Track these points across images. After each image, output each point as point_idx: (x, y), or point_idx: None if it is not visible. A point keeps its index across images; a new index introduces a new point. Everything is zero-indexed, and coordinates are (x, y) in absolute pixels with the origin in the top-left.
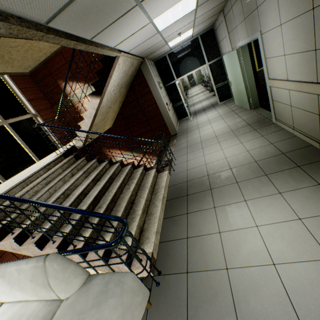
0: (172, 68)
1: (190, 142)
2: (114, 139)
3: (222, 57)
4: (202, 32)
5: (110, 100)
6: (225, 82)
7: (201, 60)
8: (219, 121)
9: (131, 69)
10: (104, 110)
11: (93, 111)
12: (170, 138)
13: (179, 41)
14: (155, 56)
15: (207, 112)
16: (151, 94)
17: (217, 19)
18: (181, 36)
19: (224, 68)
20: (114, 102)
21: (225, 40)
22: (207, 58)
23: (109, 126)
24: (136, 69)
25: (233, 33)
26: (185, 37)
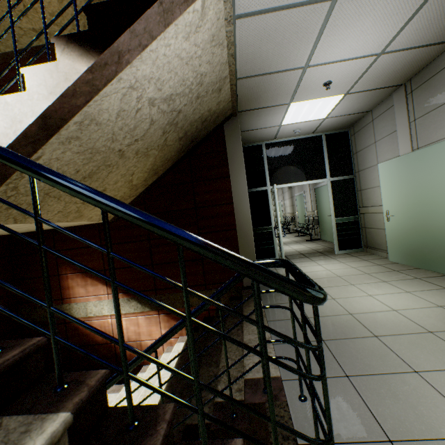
0: (267, 167)
1: (323, 324)
2: (102, 254)
3: (355, 176)
4: (330, 130)
5: (130, 126)
6: (353, 218)
7: (319, 169)
8: (381, 285)
9: (211, 99)
10: (99, 145)
11: (44, 98)
12: (242, 291)
13: (301, 118)
14: (250, 129)
15: (316, 259)
16: (228, 181)
17: (370, 112)
18: (318, 101)
19: (356, 195)
20: (140, 153)
21: (386, 141)
22: (330, 170)
23: (101, 216)
24: (218, 118)
25: (434, 115)
26: (313, 117)
